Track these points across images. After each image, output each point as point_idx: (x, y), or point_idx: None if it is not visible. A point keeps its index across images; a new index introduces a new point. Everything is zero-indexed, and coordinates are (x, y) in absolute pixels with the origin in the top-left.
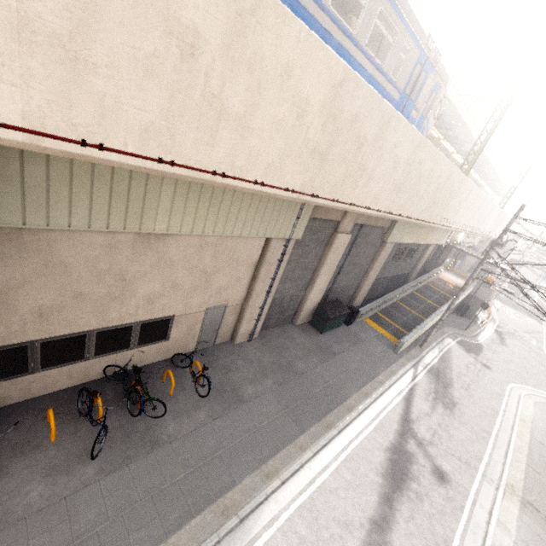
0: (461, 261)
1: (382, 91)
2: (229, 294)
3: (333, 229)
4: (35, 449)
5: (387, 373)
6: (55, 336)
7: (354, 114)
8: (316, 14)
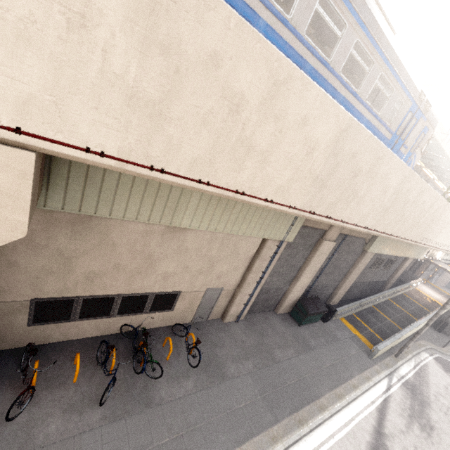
0: (439, 276)
1: (376, 132)
2: (226, 280)
3: (320, 236)
4: (61, 385)
5: (361, 377)
6: (94, 295)
7: (353, 152)
8: (328, 78)
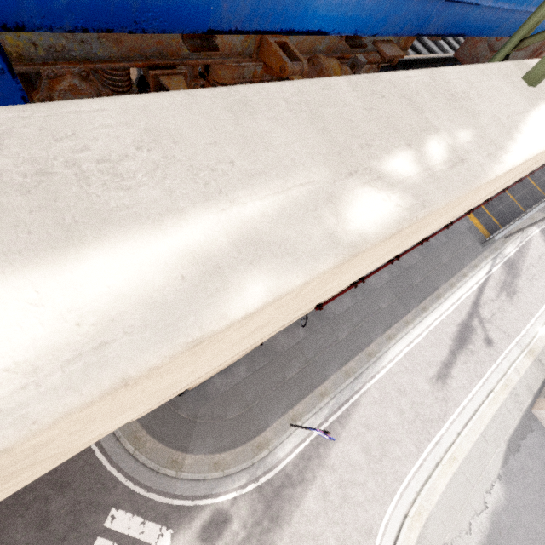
0: None
1: None
2: None
3: None
4: None
5: (471, 266)
6: None
7: None
8: None
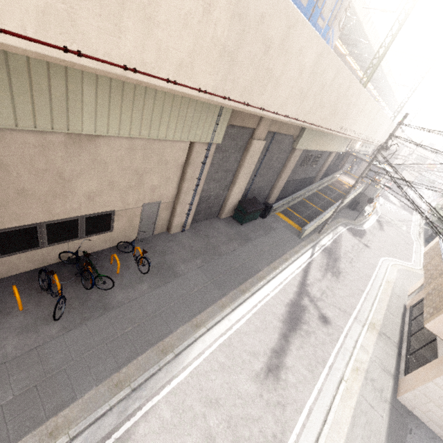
0: (357, 167)
1: None
2: (161, 193)
3: (250, 135)
4: (6, 315)
5: (292, 252)
6: (7, 228)
7: (260, 14)
8: None
